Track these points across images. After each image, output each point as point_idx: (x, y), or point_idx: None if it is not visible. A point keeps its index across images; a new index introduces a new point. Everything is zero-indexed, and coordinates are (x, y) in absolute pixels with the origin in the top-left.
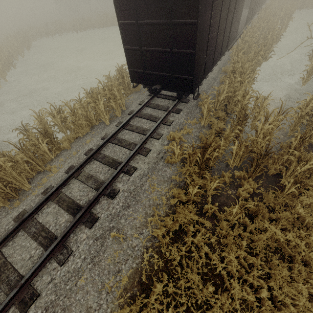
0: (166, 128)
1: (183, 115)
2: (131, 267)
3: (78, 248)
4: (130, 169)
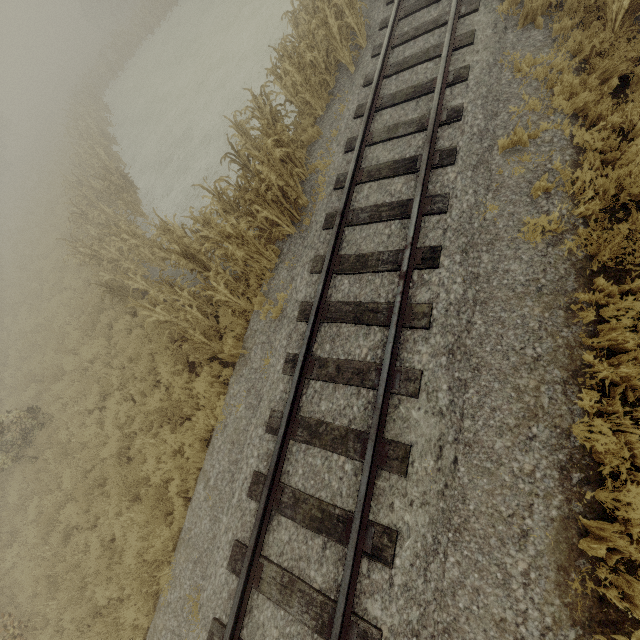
0: None
1: None
2: (563, 162)
3: (456, 188)
4: (460, 74)
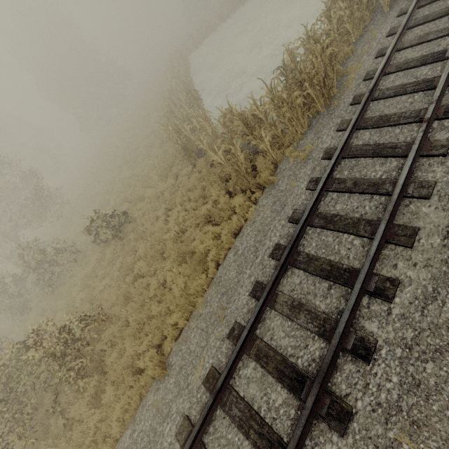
0: None
1: None
2: None
3: None
4: None
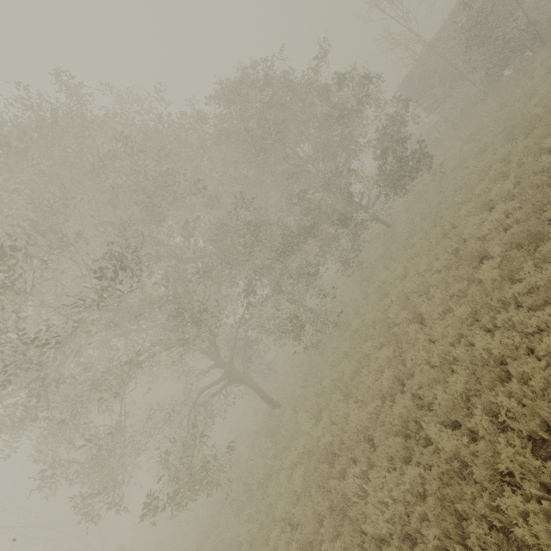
0: None
1: None
2: None
3: None
4: None
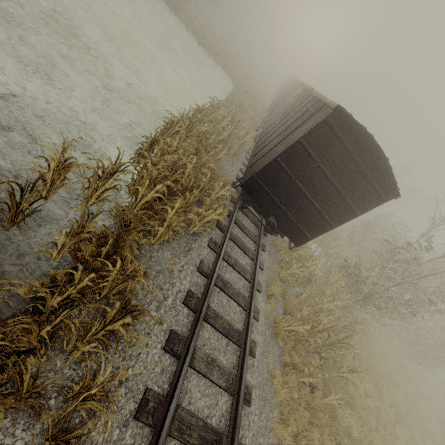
0: (261, 274)
1: (268, 255)
2: None
3: None
4: (252, 346)
